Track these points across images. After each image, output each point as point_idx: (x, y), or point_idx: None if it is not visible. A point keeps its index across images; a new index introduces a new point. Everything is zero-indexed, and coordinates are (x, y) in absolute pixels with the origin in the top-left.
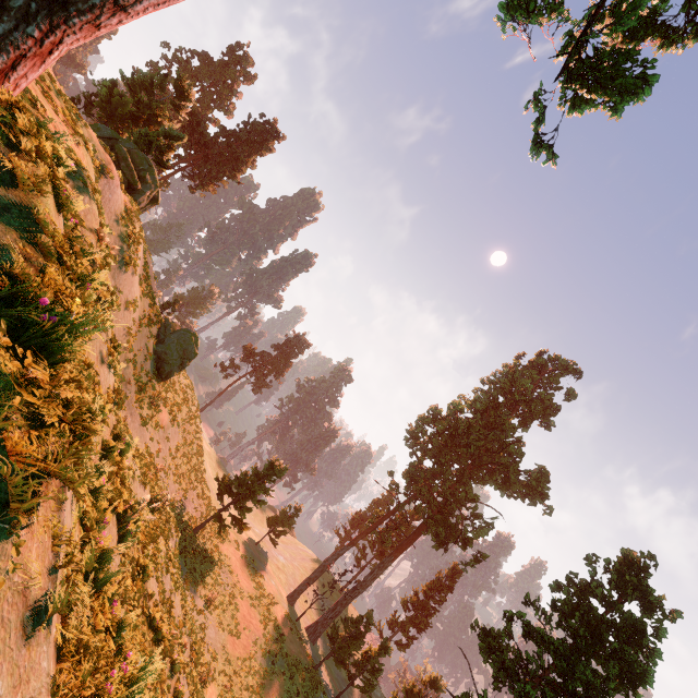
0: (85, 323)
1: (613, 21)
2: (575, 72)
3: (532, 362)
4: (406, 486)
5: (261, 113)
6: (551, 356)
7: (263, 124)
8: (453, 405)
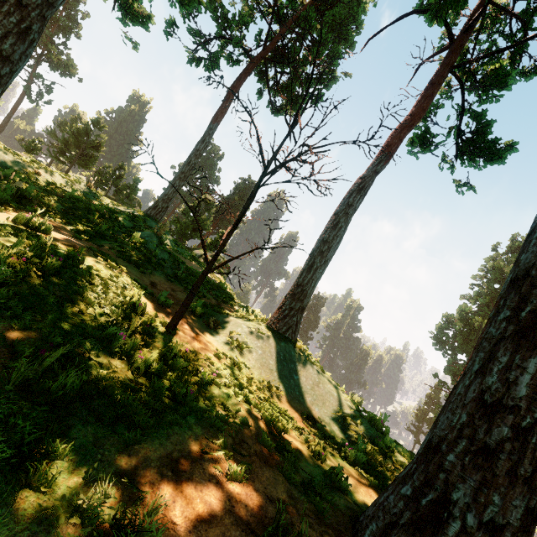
0: (384, 418)
1: (476, 131)
2: (463, 148)
3: (510, 248)
4: (452, 381)
5: (240, 178)
6: (524, 237)
7: (243, 182)
8: (460, 309)
